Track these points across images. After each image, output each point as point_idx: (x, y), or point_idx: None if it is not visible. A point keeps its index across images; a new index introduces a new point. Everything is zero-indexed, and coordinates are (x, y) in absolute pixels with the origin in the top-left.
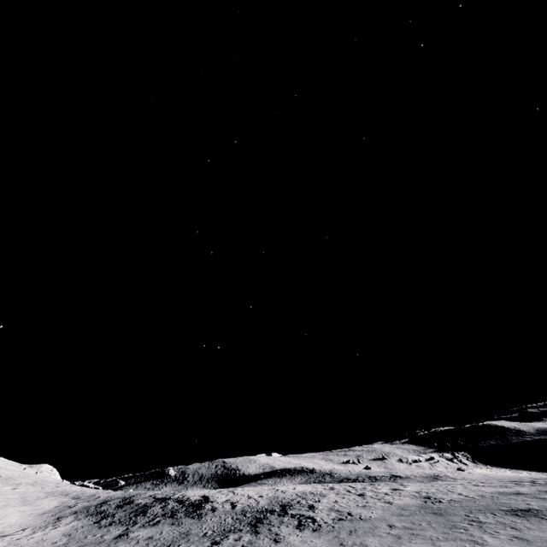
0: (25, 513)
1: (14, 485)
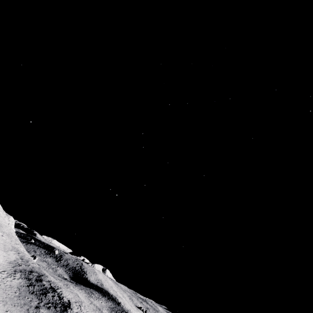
0: (4, 258)
1: (2, 232)
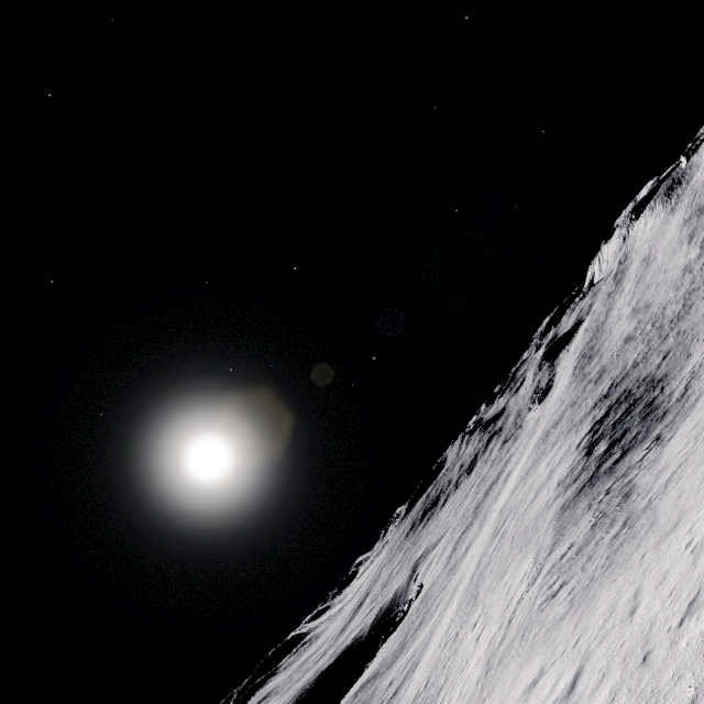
0: None
1: None
